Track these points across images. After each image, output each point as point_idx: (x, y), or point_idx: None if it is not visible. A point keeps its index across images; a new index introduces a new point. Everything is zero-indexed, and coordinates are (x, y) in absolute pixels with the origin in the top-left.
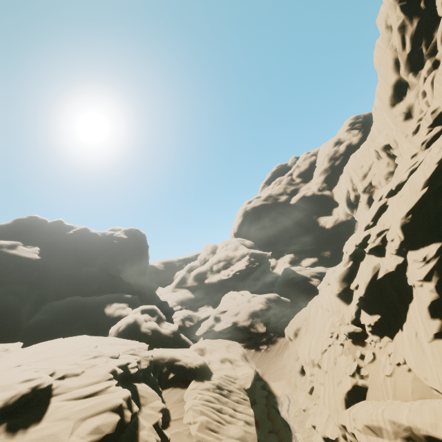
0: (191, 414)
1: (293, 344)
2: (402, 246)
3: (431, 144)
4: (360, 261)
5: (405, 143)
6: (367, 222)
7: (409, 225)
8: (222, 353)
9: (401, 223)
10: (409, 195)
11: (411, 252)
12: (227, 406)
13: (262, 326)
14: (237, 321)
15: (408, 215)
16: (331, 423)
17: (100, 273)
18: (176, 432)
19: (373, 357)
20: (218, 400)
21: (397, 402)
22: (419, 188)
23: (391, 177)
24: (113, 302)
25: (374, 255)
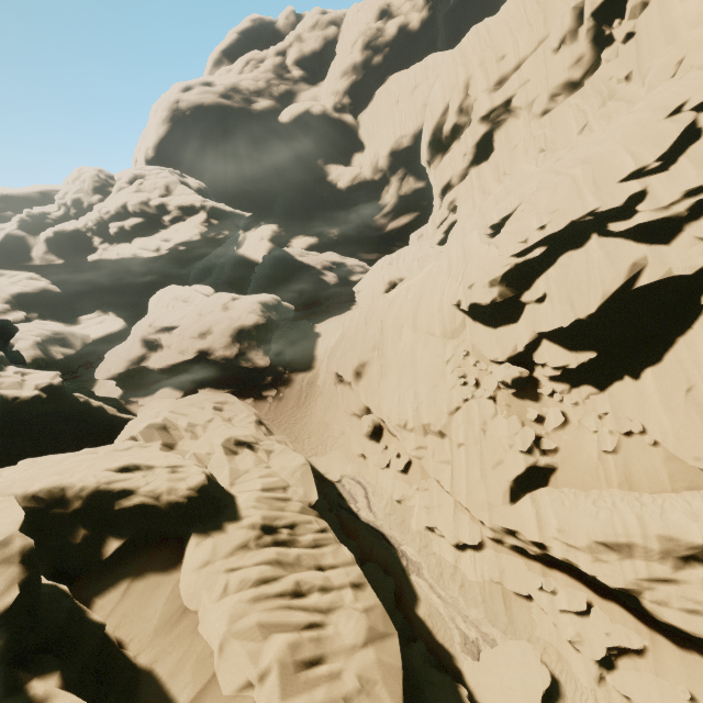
0: (241, 653)
1: (349, 389)
2: None
3: None
4: (572, 248)
5: None
6: (642, 160)
7: None
8: (227, 434)
9: None
10: None
11: None
12: (303, 568)
13: (261, 355)
14: (208, 349)
15: None
16: (465, 520)
17: None
18: None
19: (564, 419)
20: (281, 565)
21: (651, 500)
22: None
23: (566, 96)
24: None
25: (628, 238)
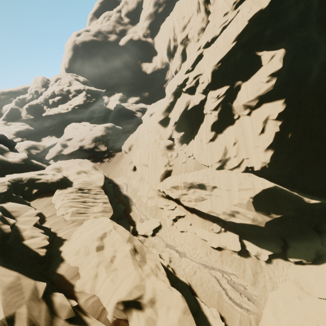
0: (63, 209)
1: (128, 155)
2: (207, 87)
3: (238, 6)
4: (178, 98)
5: (221, 0)
6: (188, 67)
7: (216, 71)
8: (76, 168)
9: (213, 69)
10: (223, 47)
11: (211, 92)
12: (89, 198)
13: (103, 147)
14: (83, 145)
15: (219, 63)
16: (151, 190)
17: None
18: (54, 223)
19: (177, 155)
20: (82, 197)
21: (187, 174)
22: (231, 42)
23: (202, 33)
24: None
25: (188, 93)
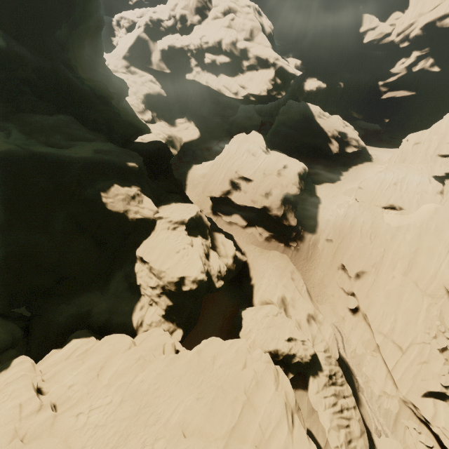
0: (335, 436)
1: (346, 277)
2: None
3: None
4: None
5: None
6: None
7: None
8: (305, 308)
9: None
10: None
11: None
12: (340, 397)
13: (293, 217)
14: (269, 207)
15: None
16: (390, 382)
17: (13, 54)
18: None
19: None
20: (335, 396)
21: None
22: None
23: None
24: (109, 181)
25: None
